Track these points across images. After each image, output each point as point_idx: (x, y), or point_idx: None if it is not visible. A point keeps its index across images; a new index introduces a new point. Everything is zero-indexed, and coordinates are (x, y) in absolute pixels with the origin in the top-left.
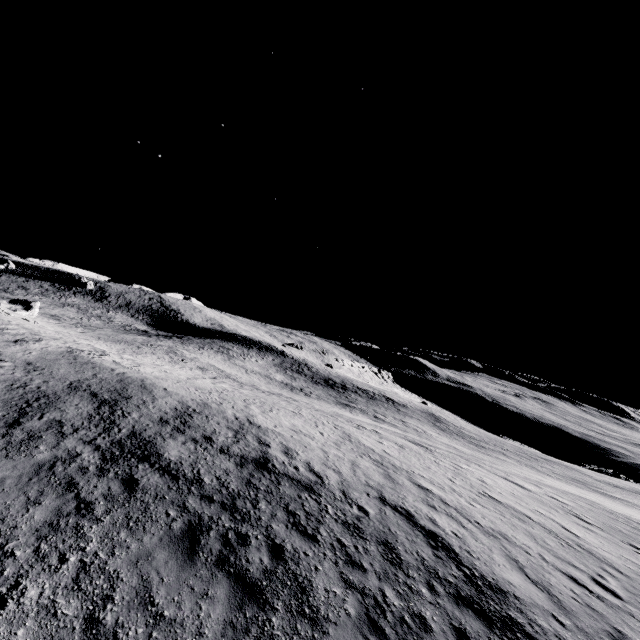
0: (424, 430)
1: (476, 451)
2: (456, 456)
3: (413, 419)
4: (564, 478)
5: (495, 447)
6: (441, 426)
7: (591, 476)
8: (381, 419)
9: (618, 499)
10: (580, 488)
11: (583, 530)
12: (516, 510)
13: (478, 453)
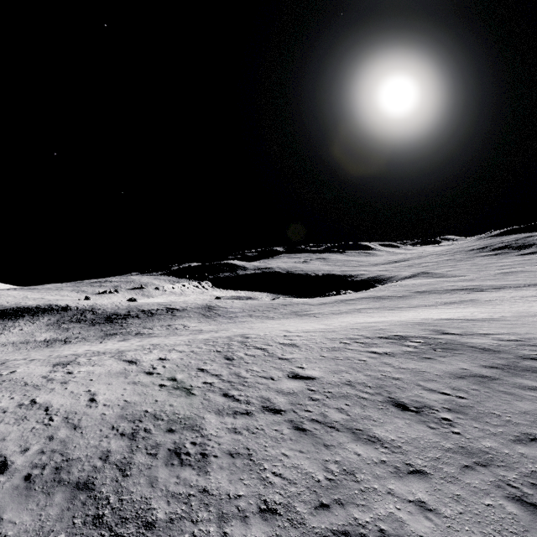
0: (186, 325)
1: (224, 324)
2: (106, 357)
3: (183, 319)
4: (285, 315)
5: (248, 312)
6: (209, 314)
7: (311, 304)
8: (142, 334)
9: (310, 315)
10: (287, 319)
11: (123, 388)
12: (43, 406)
13: (223, 325)
